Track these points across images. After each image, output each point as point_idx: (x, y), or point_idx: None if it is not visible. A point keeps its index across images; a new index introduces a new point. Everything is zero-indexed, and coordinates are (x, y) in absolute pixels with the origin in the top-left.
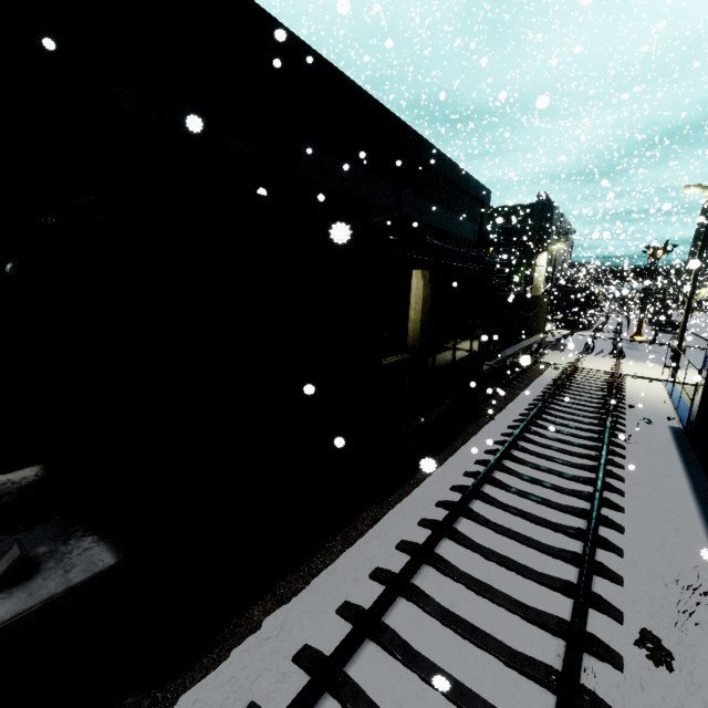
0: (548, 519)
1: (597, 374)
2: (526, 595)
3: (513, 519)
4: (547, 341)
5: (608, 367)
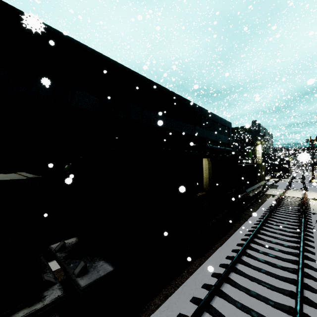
0: (279, 264)
1: (295, 199)
2: (272, 297)
3: (262, 264)
4: (267, 184)
5: (300, 195)
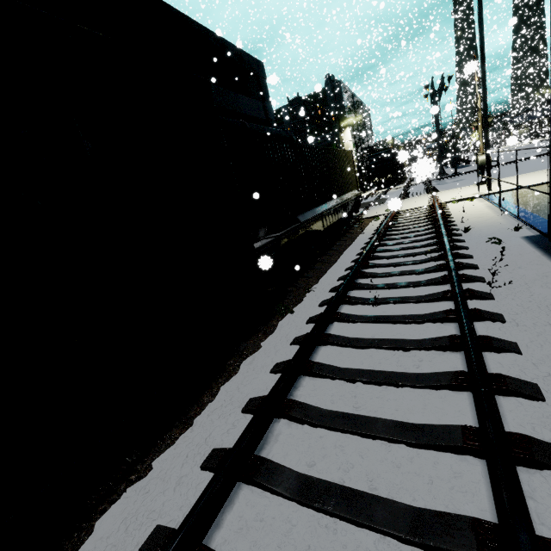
0: None
1: (418, 211)
2: None
3: None
4: (369, 201)
5: (427, 202)
